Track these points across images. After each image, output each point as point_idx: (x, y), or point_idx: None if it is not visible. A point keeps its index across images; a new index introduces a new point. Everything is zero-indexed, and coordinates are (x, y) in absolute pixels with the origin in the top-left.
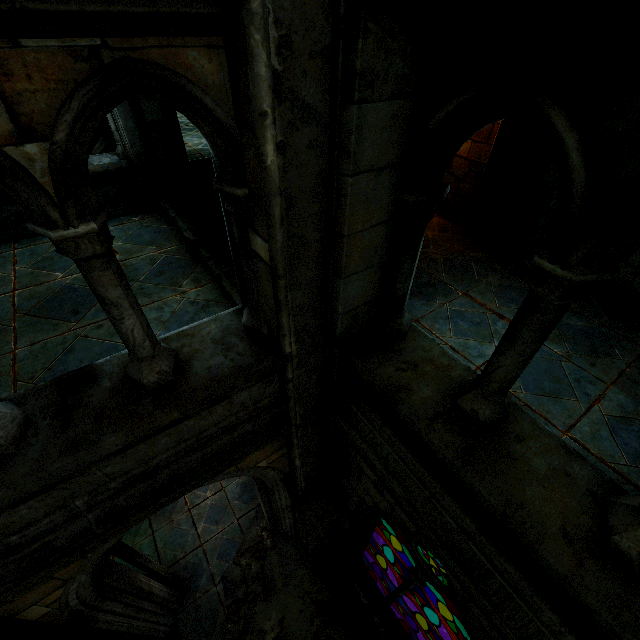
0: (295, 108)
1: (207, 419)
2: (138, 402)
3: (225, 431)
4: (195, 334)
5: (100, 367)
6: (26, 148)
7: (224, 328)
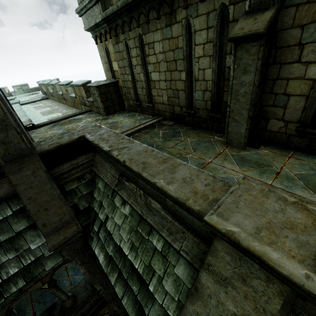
0: (85, 263)
1: (84, 308)
2: (66, 313)
3: (90, 309)
4: (79, 286)
5: (56, 303)
6: (44, 285)
7: (86, 282)
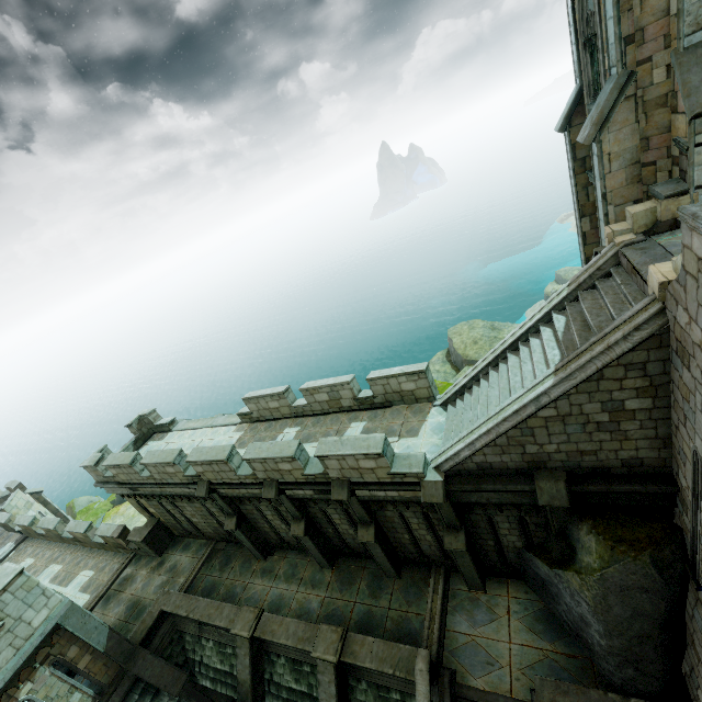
0: (200, 701)
1: None
2: None
3: None
4: None
5: None
6: None
7: None
